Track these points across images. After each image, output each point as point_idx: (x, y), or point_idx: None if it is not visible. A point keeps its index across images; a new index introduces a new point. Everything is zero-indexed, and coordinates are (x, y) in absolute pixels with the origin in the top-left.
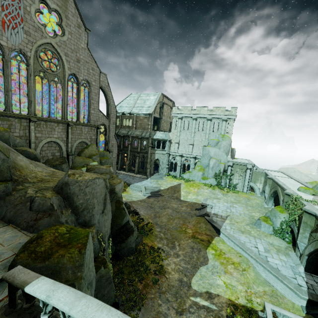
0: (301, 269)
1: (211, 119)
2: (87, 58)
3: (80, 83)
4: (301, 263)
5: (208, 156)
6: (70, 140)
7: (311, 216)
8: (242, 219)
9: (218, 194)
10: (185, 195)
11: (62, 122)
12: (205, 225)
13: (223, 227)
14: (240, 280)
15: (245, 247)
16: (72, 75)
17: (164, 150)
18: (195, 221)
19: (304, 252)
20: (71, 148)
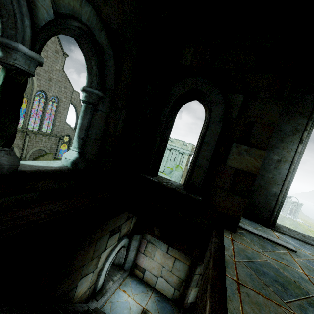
0: None
1: (170, 149)
2: (60, 78)
3: (49, 98)
4: None
5: None
6: (26, 147)
7: None
8: None
9: None
10: None
11: (21, 131)
12: None
13: None
14: None
15: None
16: (41, 91)
17: None
18: None
19: None
20: (27, 154)
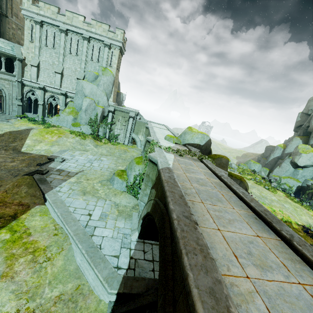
0: (135, 236)
1: (89, 40)
2: None
3: None
4: (138, 228)
5: (82, 94)
6: None
7: (154, 166)
8: (98, 175)
9: (88, 144)
10: (31, 144)
11: None
12: (28, 188)
13: (57, 189)
14: (22, 288)
15: (69, 218)
16: None
17: (10, 74)
18: (12, 184)
19: (142, 214)
20: None
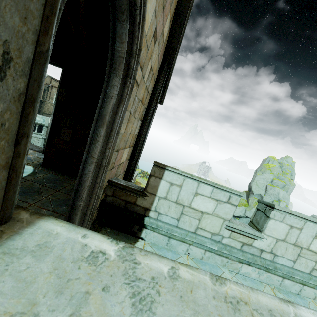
0: None
1: None
2: None
3: None
4: None
5: None
6: None
7: None
8: None
9: None
10: None
11: None
12: None
13: None
14: None
15: None
16: None
17: (39, 134)
18: None
19: None
20: None
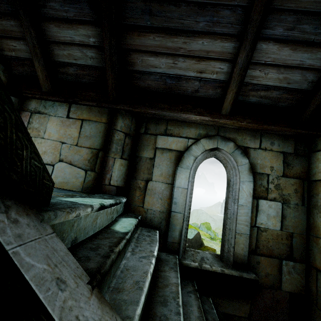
0: None
1: None
2: None
3: None
4: None
5: None
6: None
7: None
8: None
9: None
10: None
11: None
12: None
13: None
14: None
15: None
16: None
17: None
18: None
19: None
20: None
